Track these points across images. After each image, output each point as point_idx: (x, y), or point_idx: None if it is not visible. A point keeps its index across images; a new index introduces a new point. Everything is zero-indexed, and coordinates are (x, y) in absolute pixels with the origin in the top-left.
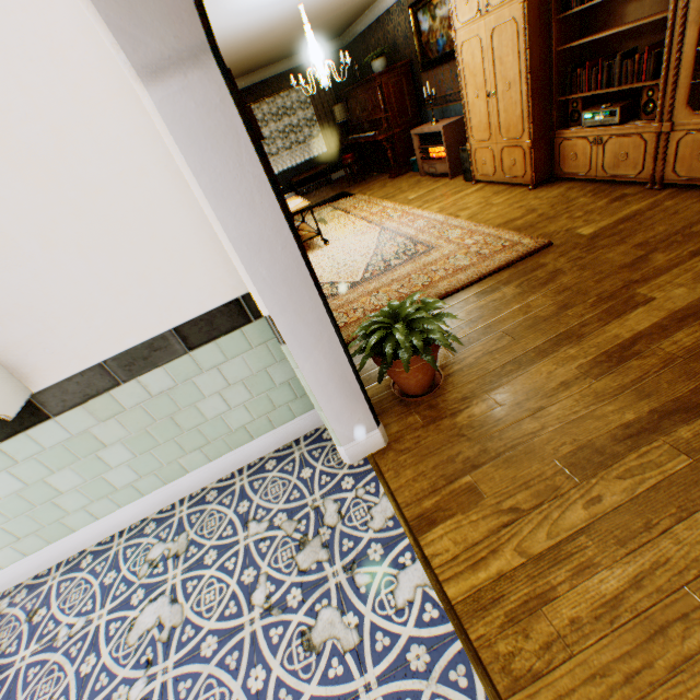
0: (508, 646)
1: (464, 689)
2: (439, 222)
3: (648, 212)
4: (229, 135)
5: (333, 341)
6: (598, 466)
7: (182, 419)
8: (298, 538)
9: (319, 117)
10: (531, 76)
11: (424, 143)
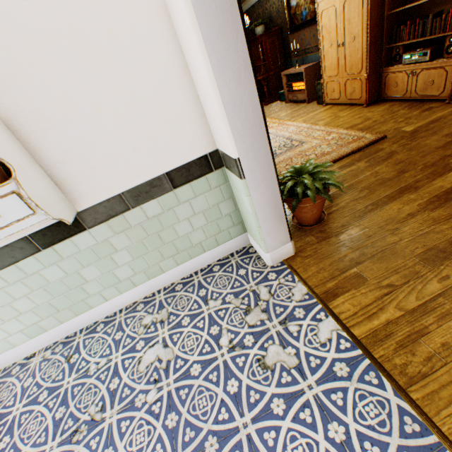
0: (401, 360)
1: (376, 385)
2: (304, 128)
3: (449, 117)
4: (232, 29)
5: (272, 179)
6: (443, 259)
7: (164, 235)
8: (244, 308)
9: None
10: (369, 31)
11: (290, 81)
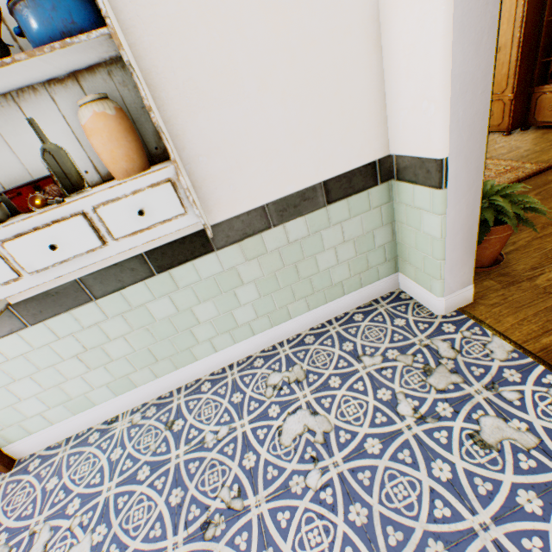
0: None
1: None
2: None
3: None
4: None
5: (476, 193)
6: None
7: (301, 268)
8: (420, 367)
9: None
10: (522, 40)
11: None
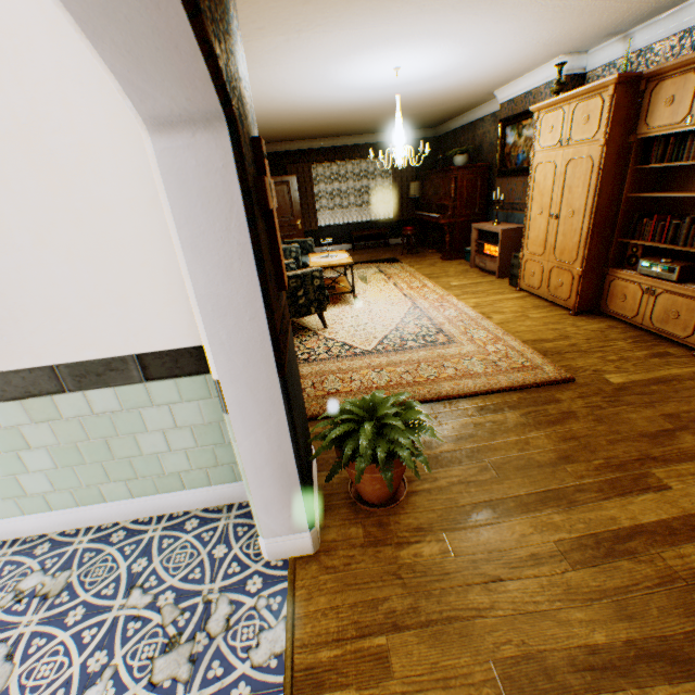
0: None
1: None
2: (469, 317)
3: (688, 381)
4: (223, 198)
5: (281, 426)
6: None
7: (116, 445)
8: (170, 634)
9: (395, 187)
10: (595, 210)
11: (482, 238)
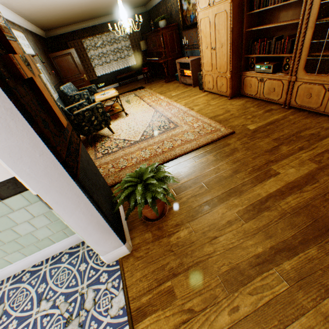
0: None
1: None
2: (183, 111)
3: (281, 121)
4: None
5: (88, 205)
6: (240, 283)
7: (2, 236)
8: (66, 317)
9: (133, 46)
10: (232, 42)
11: (182, 67)
